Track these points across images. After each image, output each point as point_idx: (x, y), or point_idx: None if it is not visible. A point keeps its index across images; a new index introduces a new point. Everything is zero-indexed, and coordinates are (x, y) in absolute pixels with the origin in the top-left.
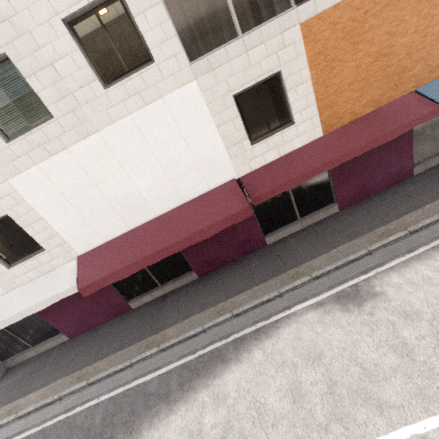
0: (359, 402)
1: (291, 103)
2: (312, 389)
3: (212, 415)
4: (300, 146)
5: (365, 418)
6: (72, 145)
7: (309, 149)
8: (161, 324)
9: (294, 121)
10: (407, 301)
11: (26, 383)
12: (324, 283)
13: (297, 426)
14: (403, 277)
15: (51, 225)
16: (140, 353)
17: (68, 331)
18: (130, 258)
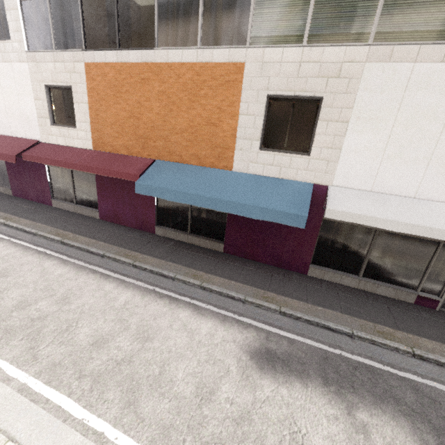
0: None
1: (76, 113)
2: None
3: None
4: (78, 147)
5: None
6: None
7: (77, 151)
8: None
9: (76, 126)
10: None
11: None
12: None
13: None
14: (2, 247)
15: None
16: None
17: None
18: None
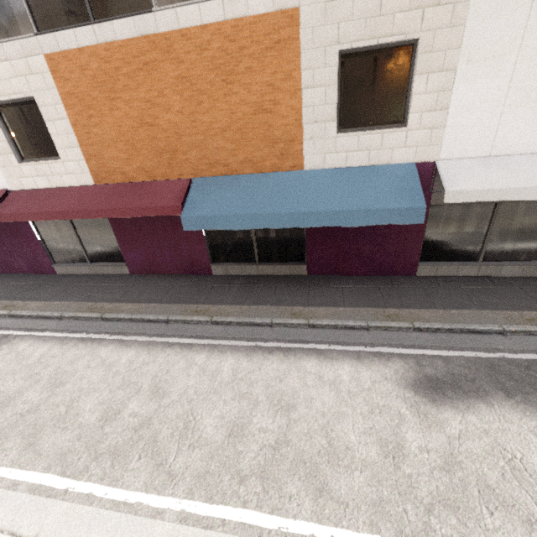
0: None
1: (53, 136)
2: None
3: None
4: (71, 185)
5: None
6: None
7: (73, 192)
8: None
9: (60, 156)
10: None
11: None
12: (5, 323)
13: None
14: (27, 347)
15: None
16: None
17: None
18: None
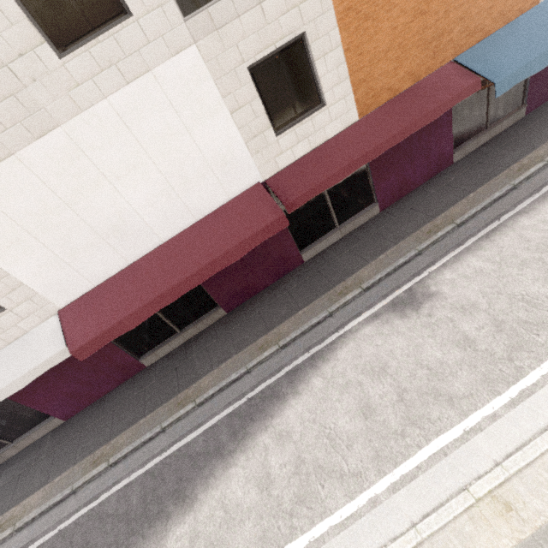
0: (431, 401)
1: (321, 78)
2: (382, 401)
3: (279, 455)
4: (333, 134)
5: (438, 414)
6: (21, 149)
7: (345, 137)
8: (191, 376)
9: (325, 101)
10: (462, 295)
11: (15, 488)
12: (377, 293)
13: (373, 440)
14: (456, 272)
15: (8, 272)
16: (171, 414)
17: (60, 412)
18: (138, 301)
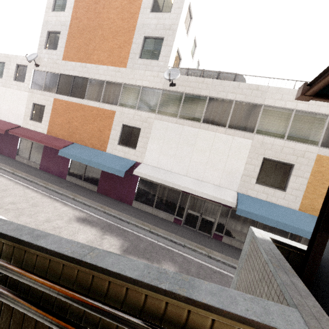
0: None
1: (43, 117)
2: None
3: None
4: (40, 132)
5: None
6: (0, 86)
7: (38, 133)
8: None
9: (42, 122)
10: None
11: None
12: None
13: None
14: None
15: None
16: None
17: None
18: None
